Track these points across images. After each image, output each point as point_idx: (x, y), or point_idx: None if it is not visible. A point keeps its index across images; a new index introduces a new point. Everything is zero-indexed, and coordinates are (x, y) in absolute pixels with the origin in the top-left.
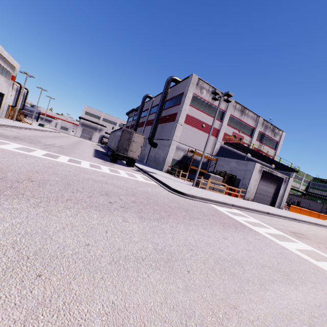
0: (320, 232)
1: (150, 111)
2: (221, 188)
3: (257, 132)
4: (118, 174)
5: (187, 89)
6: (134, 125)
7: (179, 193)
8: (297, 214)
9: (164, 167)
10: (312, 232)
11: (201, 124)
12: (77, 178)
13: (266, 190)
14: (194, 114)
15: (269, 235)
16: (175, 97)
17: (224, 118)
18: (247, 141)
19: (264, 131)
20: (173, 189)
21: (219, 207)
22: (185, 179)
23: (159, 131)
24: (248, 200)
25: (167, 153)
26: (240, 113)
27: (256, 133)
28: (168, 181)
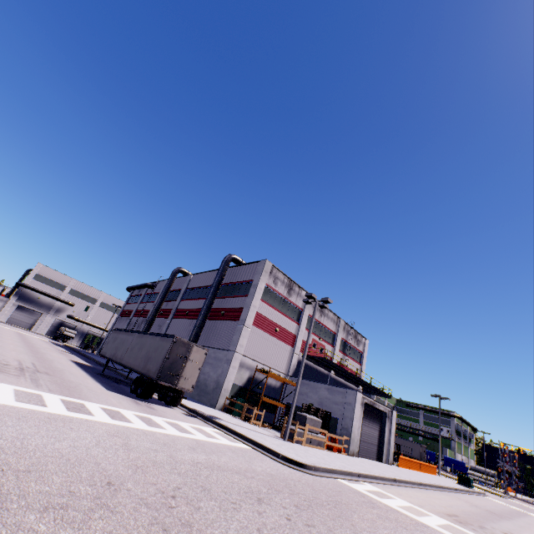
0: (459, 504)
1: (185, 294)
2: (321, 438)
3: (339, 339)
4: (194, 435)
5: (259, 278)
6: (143, 311)
7: (296, 465)
8: (409, 470)
9: (219, 400)
10: (455, 506)
11: (274, 327)
12: (187, 467)
13: (370, 434)
14: (266, 312)
15: (444, 530)
16: (236, 283)
17: (301, 319)
18: (329, 352)
19: (346, 337)
20: (285, 458)
21: (352, 483)
22: (260, 424)
23: (205, 332)
24: (353, 456)
25: (225, 373)
26: (319, 312)
27: (338, 340)
28: (255, 435)
